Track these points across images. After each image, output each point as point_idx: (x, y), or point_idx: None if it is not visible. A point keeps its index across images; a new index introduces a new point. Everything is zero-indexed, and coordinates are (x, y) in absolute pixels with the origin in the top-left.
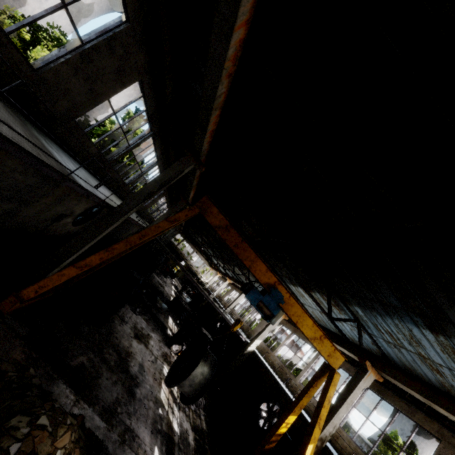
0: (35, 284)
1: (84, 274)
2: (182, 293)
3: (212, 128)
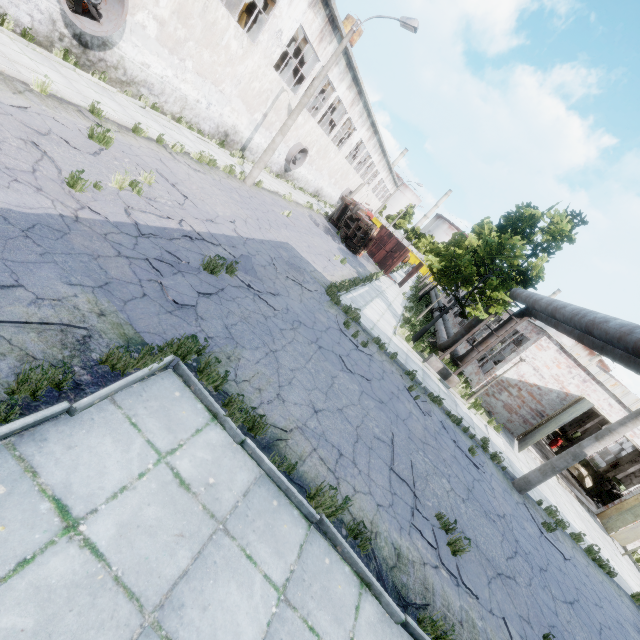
0: None
1: None
2: None
3: None
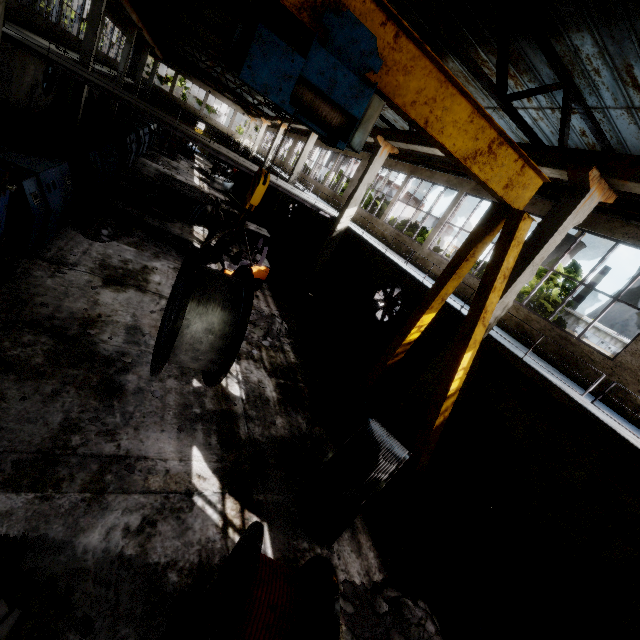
0: None
1: None
2: (213, 177)
3: None
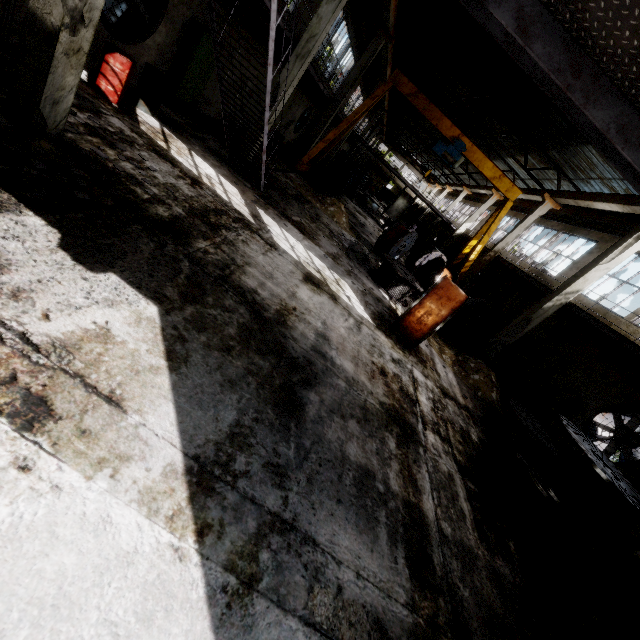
0: (307, 155)
1: (322, 156)
2: None
3: (394, 6)
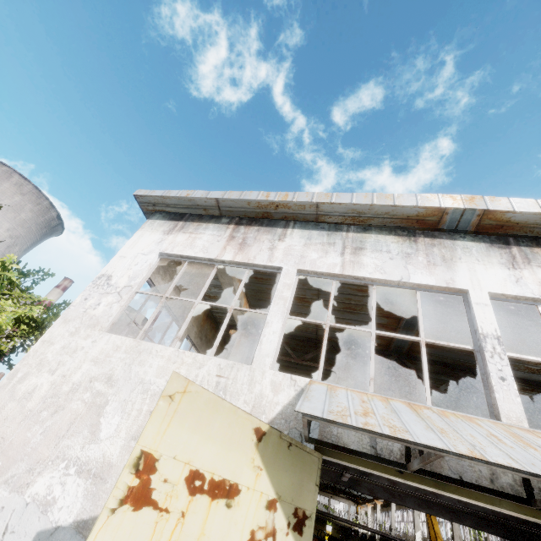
0: None
1: None
2: None
3: None
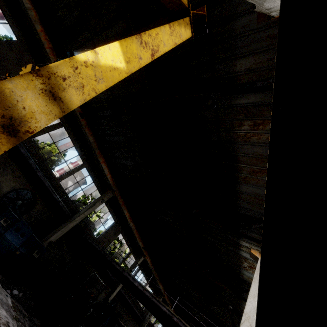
0: None
1: None
2: None
3: (47, 44)
